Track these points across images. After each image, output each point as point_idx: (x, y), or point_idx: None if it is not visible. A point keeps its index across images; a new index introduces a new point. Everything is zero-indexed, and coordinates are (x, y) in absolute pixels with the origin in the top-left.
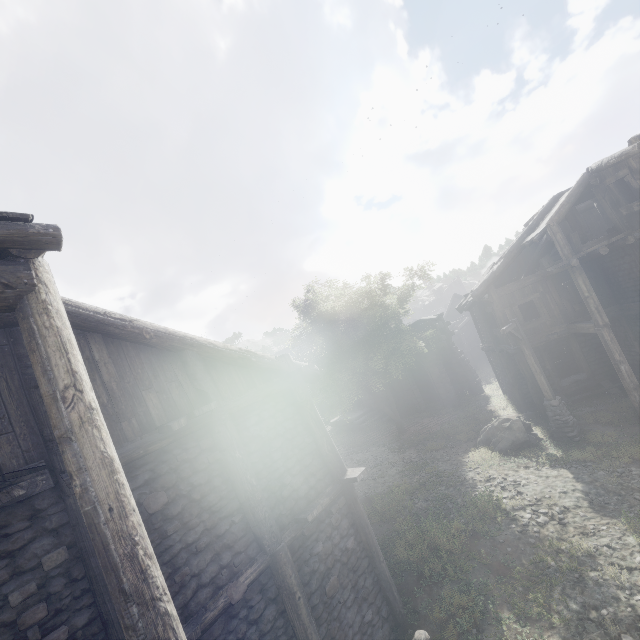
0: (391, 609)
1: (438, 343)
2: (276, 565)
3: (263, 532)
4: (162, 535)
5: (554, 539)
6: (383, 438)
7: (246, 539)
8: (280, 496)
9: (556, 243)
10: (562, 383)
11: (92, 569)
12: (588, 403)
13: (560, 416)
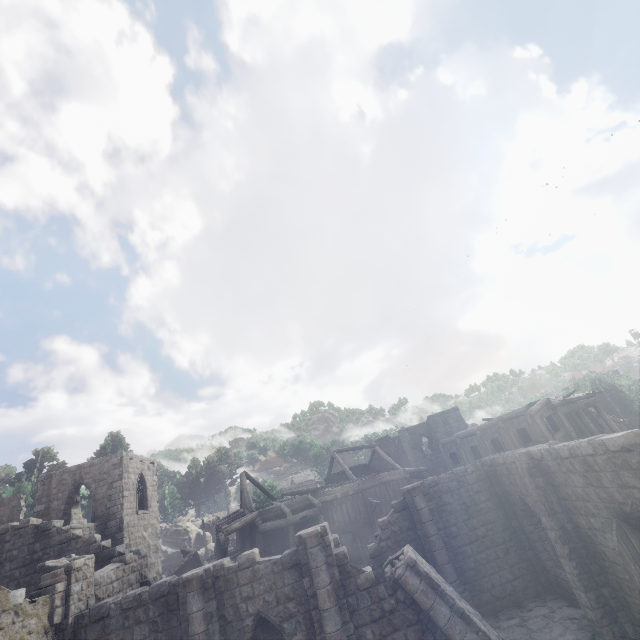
0: None
1: None
2: None
3: None
4: None
5: None
6: None
7: None
8: None
9: None
10: None
11: None
12: None
13: None
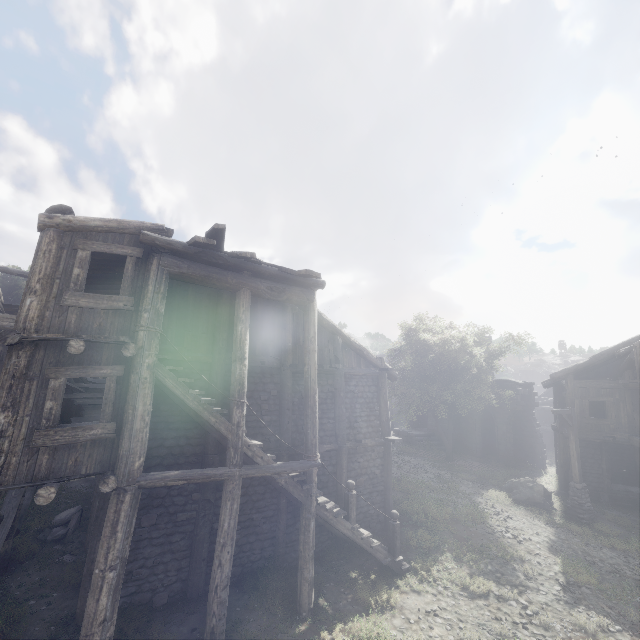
0: (385, 520)
1: (515, 405)
2: (340, 451)
3: (340, 434)
4: (303, 408)
5: (506, 545)
6: (431, 457)
7: (332, 432)
8: (352, 425)
9: (636, 363)
10: (611, 486)
11: (282, 404)
12: (623, 510)
13: (578, 498)
